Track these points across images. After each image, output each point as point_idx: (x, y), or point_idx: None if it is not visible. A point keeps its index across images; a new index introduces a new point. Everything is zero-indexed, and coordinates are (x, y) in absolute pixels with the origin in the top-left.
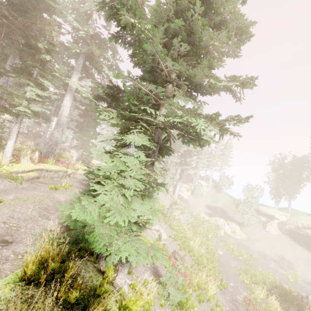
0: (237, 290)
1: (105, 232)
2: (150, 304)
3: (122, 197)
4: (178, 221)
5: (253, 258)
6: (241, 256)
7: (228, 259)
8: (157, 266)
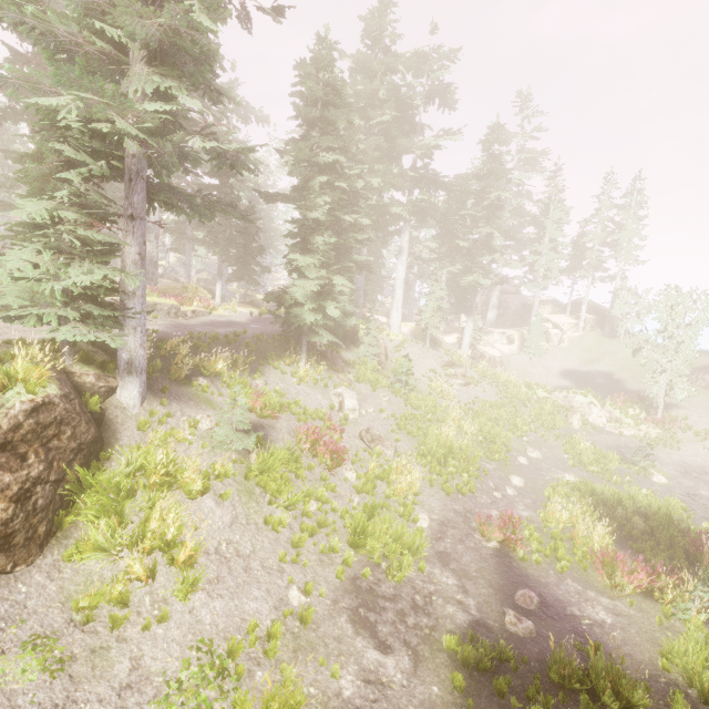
0: (506, 505)
1: (14, 298)
2: (178, 439)
3: (47, 261)
4: (443, 396)
5: (646, 473)
6: (594, 464)
7: (547, 467)
8: (275, 427)
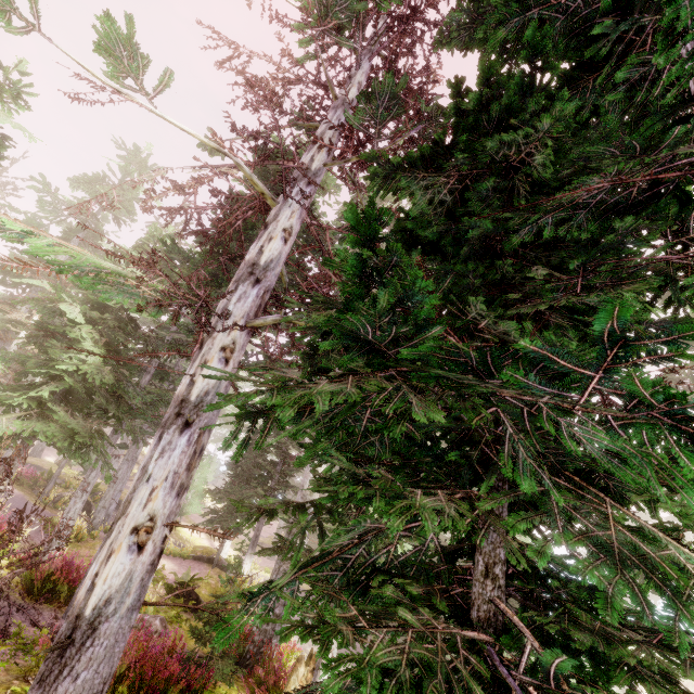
0: None
1: None
2: None
3: None
4: None
5: None
6: None
7: None
8: None
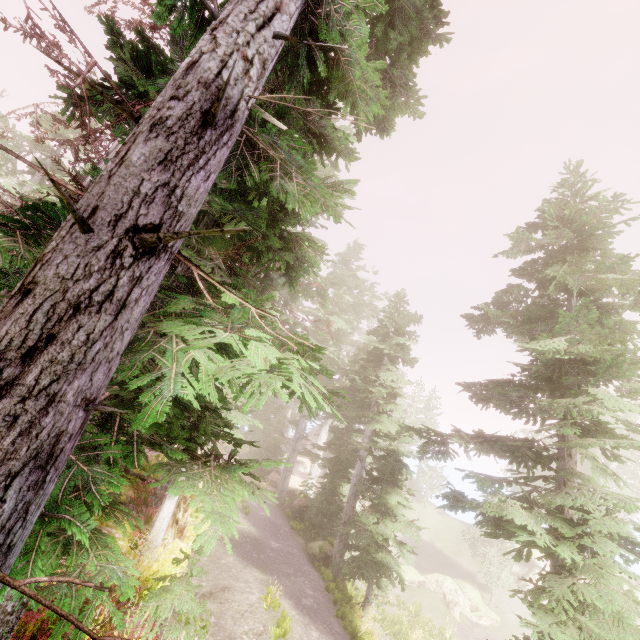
0: None
1: None
2: None
3: None
4: (382, 600)
5: None
6: None
7: None
8: None
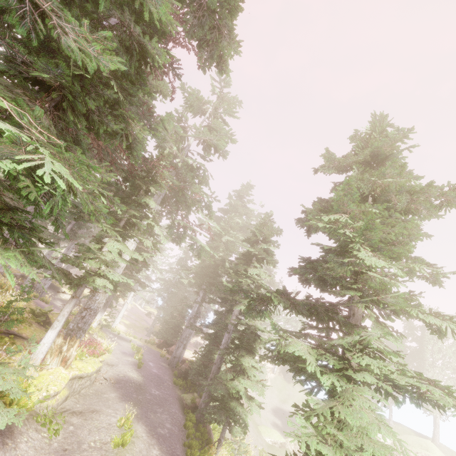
0: None
1: None
2: None
3: None
4: (246, 452)
5: None
6: None
7: None
8: None
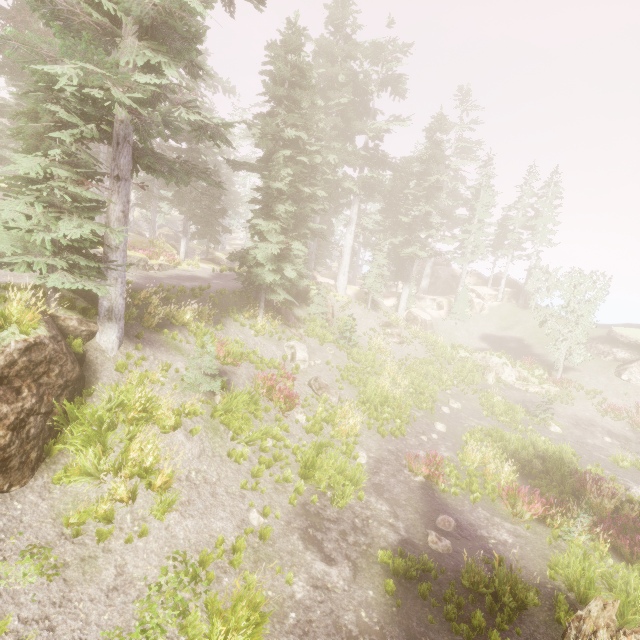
0: (431, 447)
1: (6, 246)
2: (152, 380)
3: (39, 213)
4: (380, 352)
5: (545, 424)
6: (504, 415)
7: (466, 416)
8: (236, 373)
